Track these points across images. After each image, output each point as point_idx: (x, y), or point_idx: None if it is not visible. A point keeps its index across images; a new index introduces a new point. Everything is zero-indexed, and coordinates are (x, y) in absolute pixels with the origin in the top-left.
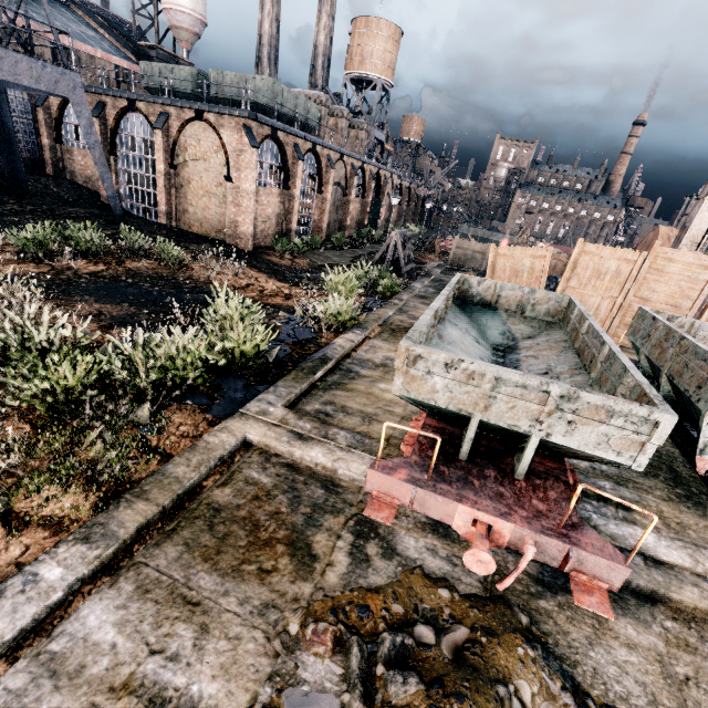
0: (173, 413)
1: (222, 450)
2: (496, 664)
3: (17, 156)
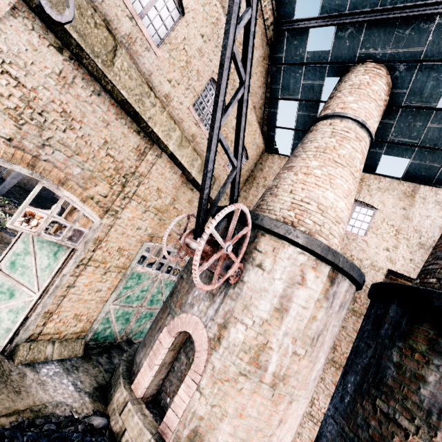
0: (4, 232)
1: (5, 236)
2: (4, 249)
3: (51, 195)
